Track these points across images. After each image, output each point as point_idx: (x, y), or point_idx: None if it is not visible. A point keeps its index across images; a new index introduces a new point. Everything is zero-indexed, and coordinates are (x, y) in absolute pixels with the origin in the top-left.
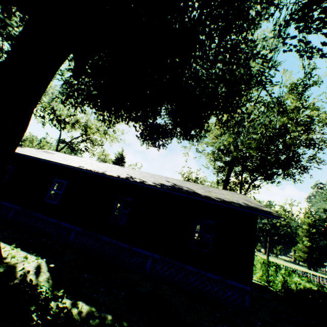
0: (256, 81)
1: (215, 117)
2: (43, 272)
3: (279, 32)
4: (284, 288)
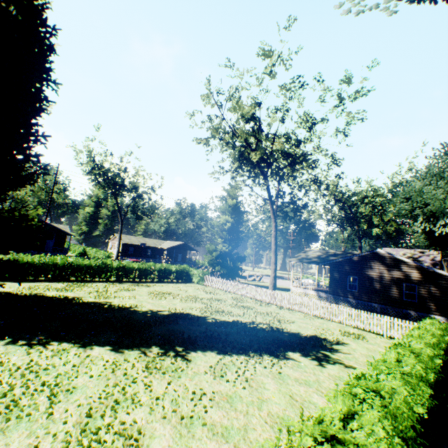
0: None
1: None
2: None
3: None
4: None
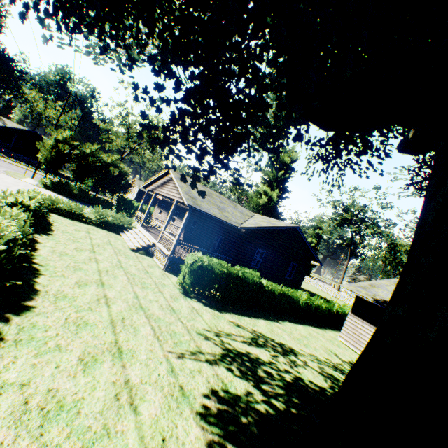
0: None
1: None
2: None
3: None
4: None
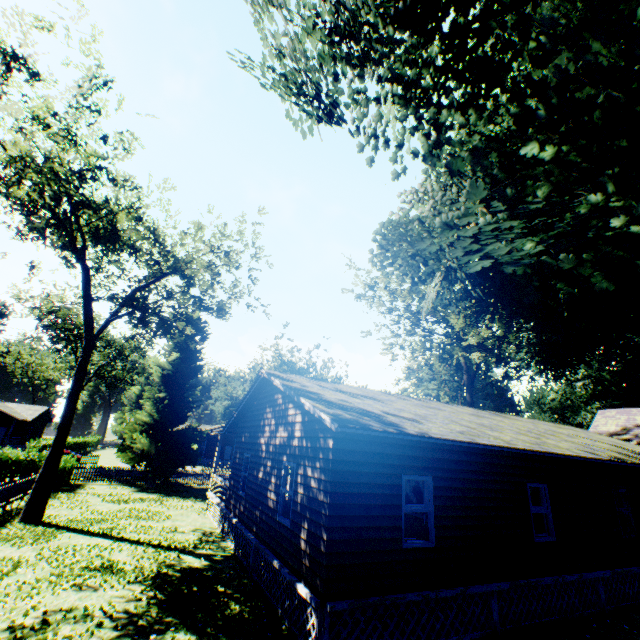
0: None
1: None
2: None
3: None
4: None
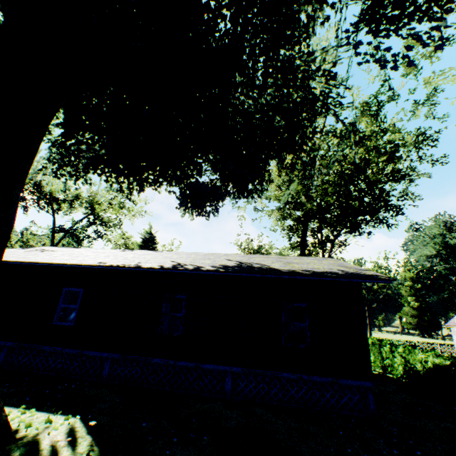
0: (322, 106)
1: (280, 161)
2: (81, 437)
3: (347, 40)
4: (407, 372)
